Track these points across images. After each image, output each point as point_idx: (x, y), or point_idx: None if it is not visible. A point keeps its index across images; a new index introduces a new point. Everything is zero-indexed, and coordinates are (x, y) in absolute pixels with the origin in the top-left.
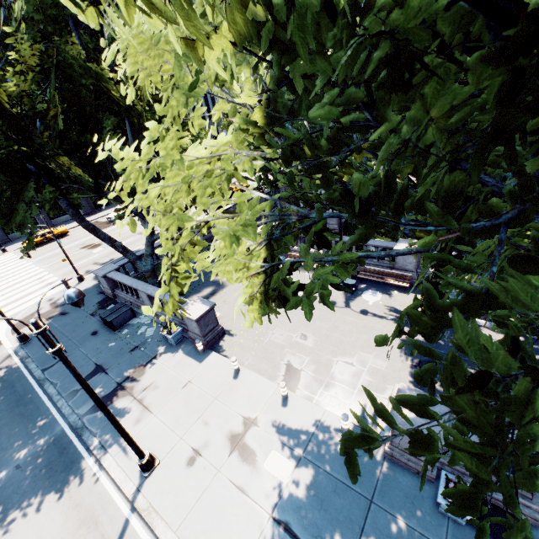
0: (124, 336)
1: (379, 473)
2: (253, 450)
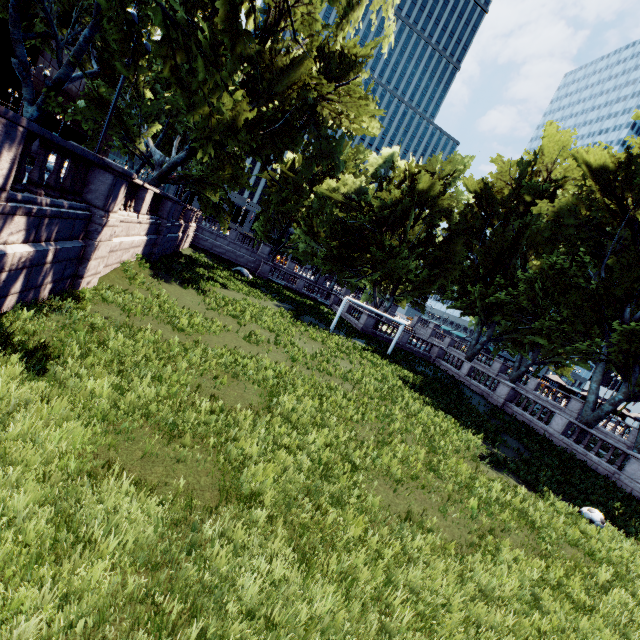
0: None
1: None
2: None
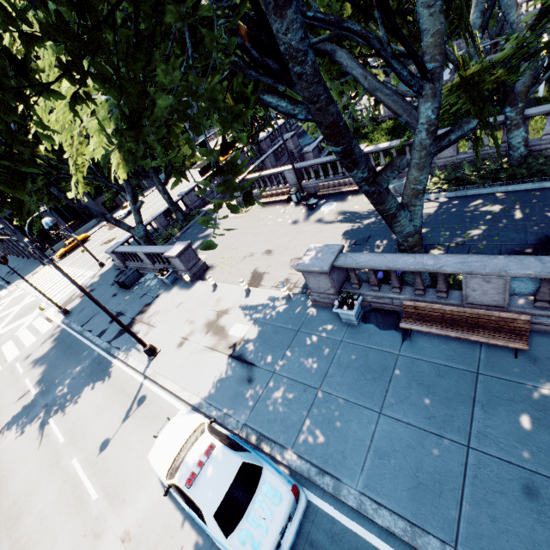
0: (135, 290)
1: (307, 315)
2: (222, 327)
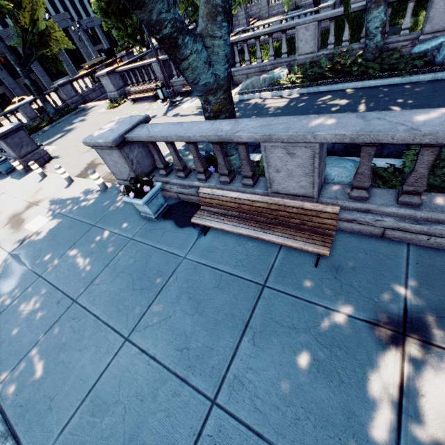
0: None
1: (112, 208)
2: (23, 220)
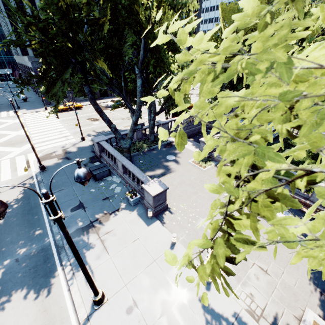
0: (101, 187)
1: None
2: (178, 322)
